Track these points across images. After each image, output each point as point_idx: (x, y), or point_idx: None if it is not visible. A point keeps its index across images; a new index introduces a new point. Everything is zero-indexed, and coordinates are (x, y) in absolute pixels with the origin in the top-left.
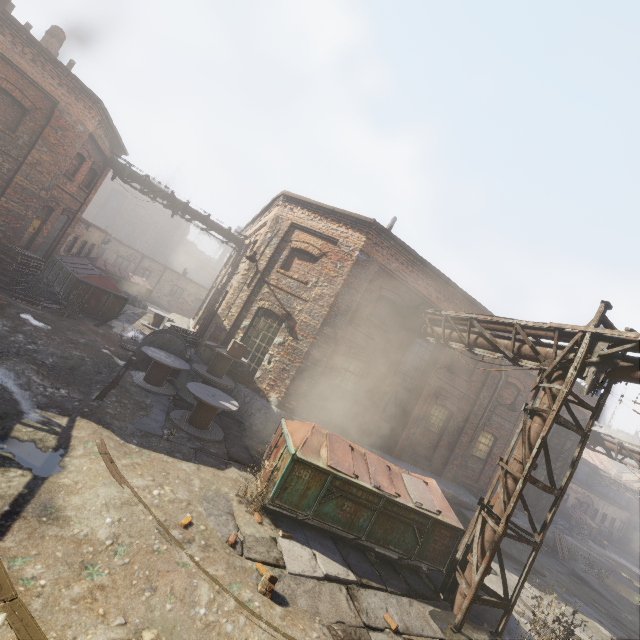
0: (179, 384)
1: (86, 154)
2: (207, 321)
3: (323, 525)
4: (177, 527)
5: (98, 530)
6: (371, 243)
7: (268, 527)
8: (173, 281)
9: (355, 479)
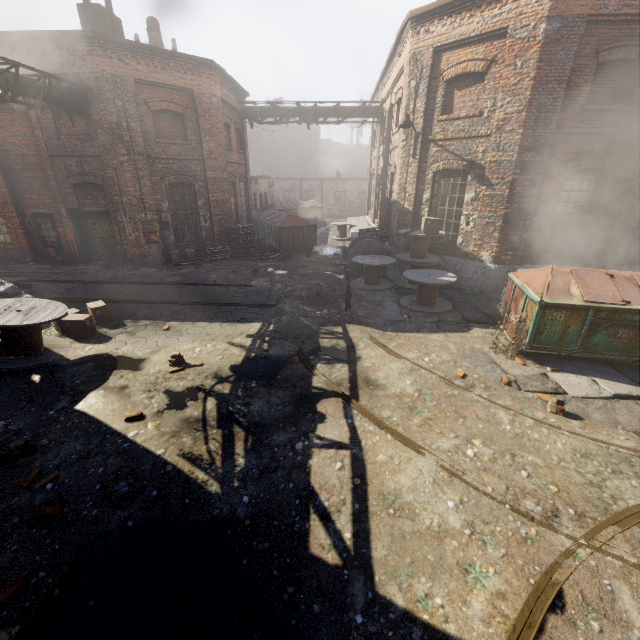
0: (390, 276)
1: (227, 120)
2: (385, 212)
3: (594, 355)
4: (456, 379)
5: (405, 389)
6: None
7: (533, 367)
8: (333, 189)
9: (626, 306)
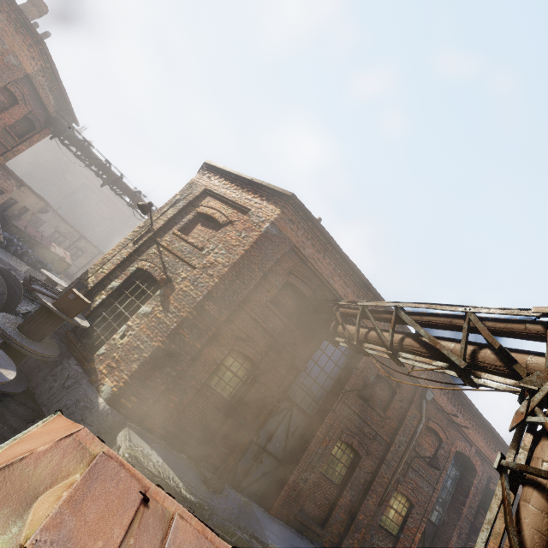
0: None
1: (20, 96)
2: None
3: None
4: None
5: None
6: (286, 218)
7: None
8: None
9: None
